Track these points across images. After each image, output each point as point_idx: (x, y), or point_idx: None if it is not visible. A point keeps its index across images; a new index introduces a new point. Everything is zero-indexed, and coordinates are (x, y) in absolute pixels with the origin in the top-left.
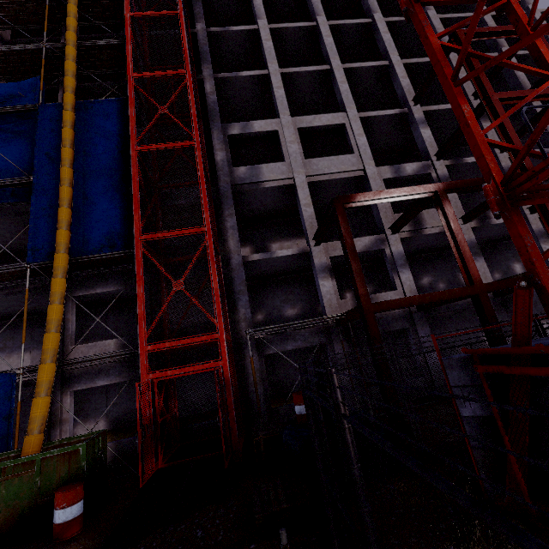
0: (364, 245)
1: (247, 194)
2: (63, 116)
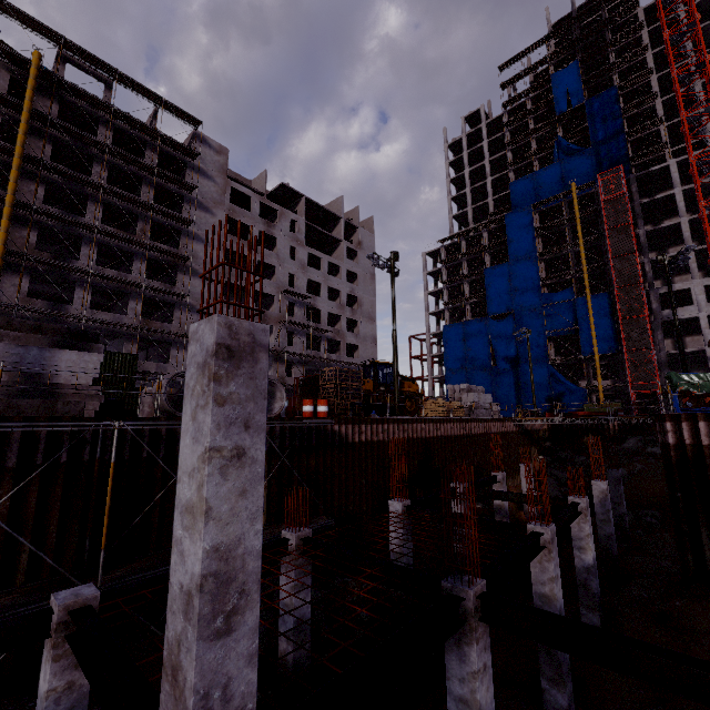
0: None
1: (669, 321)
2: (588, 305)
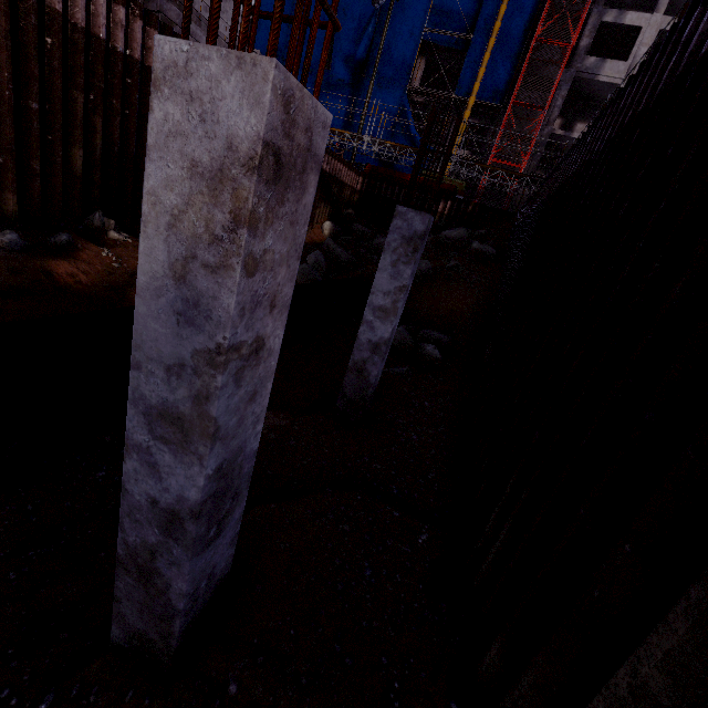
0: None
1: (583, 80)
2: None
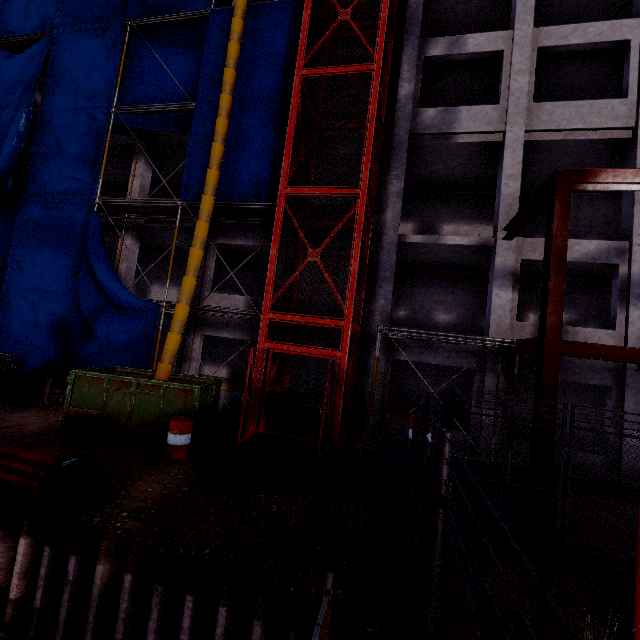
0: (585, 253)
1: (428, 149)
2: (232, 25)
